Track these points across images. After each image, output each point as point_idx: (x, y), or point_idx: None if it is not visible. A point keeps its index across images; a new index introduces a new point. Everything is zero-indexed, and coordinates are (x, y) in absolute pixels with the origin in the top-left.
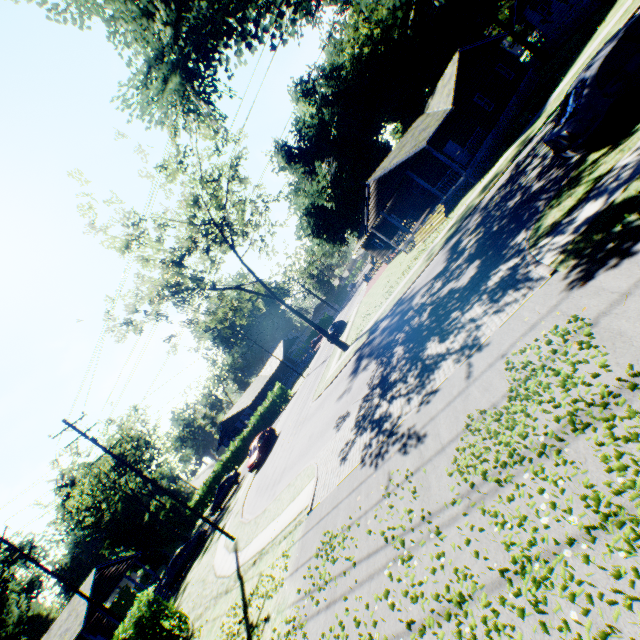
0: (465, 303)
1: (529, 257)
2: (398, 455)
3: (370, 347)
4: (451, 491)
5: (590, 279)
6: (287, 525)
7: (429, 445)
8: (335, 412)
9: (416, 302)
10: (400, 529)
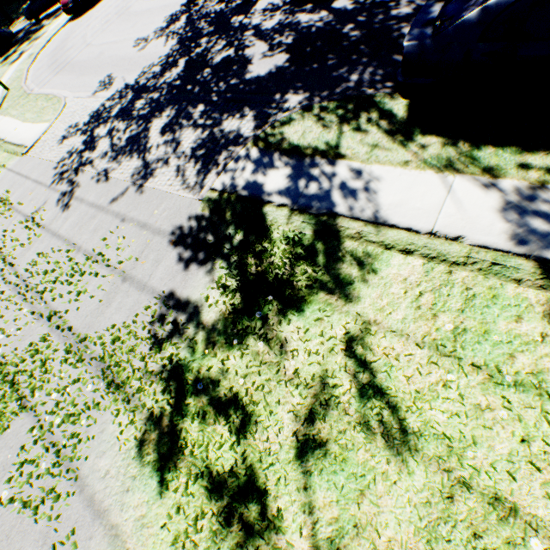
0: (210, 112)
1: (237, 152)
2: (57, 198)
3: (204, 4)
4: (24, 269)
5: (175, 246)
6: (14, 144)
7: (60, 220)
8: (119, 60)
9: (257, 10)
10: (7, 253)
